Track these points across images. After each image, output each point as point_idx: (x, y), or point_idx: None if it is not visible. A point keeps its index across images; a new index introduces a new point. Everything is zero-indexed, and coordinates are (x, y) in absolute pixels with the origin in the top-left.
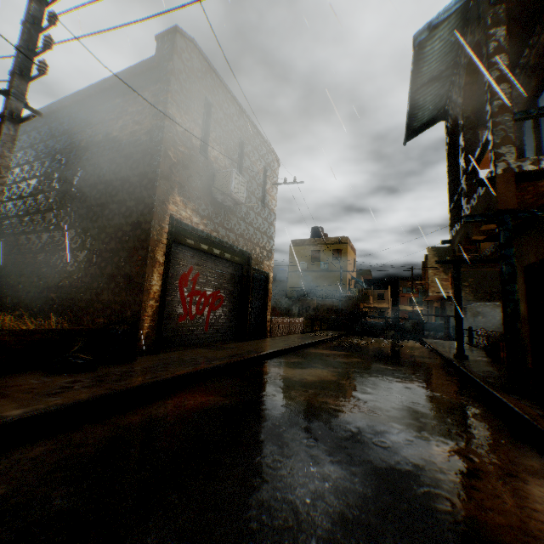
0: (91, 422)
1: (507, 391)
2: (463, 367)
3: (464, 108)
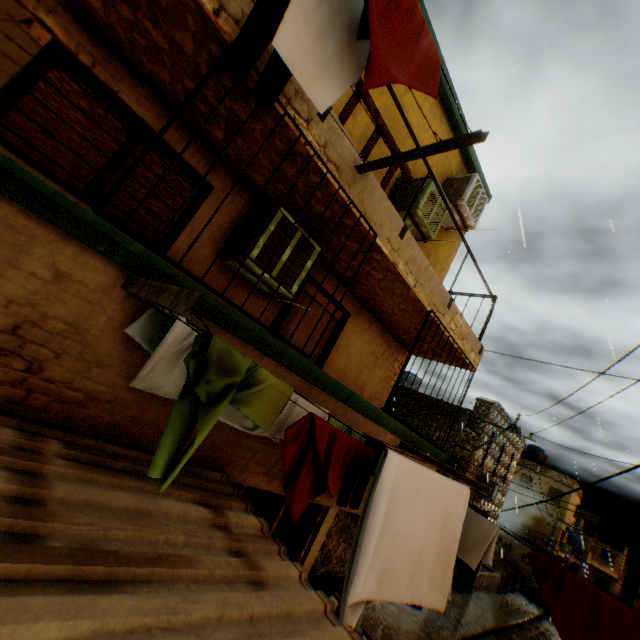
0: None
1: None
2: None
3: None
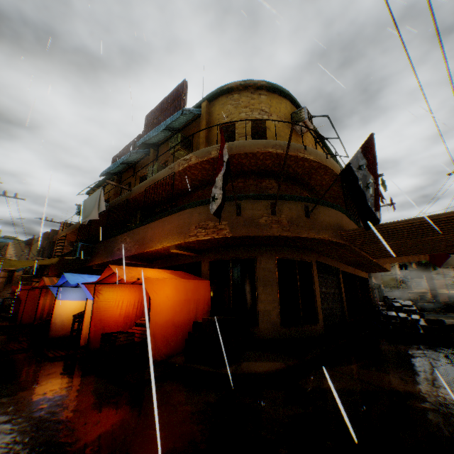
0: None
1: None
2: None
3: None
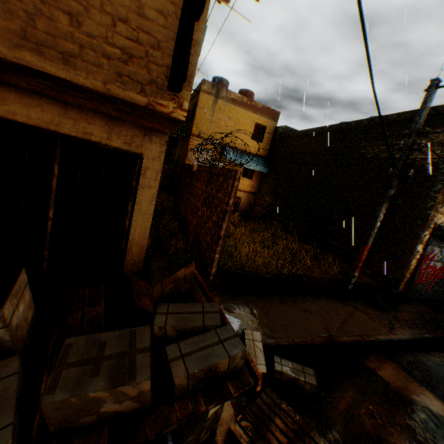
0: (413, 350)
1: None
2: None
3: None
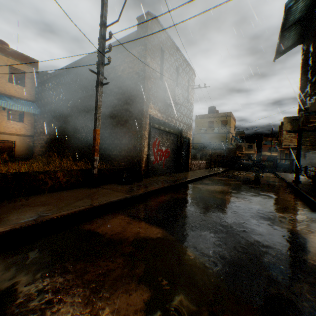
0: (147, 200)
1: (315, 196)
2: (296, 187)
3: (314, 42)
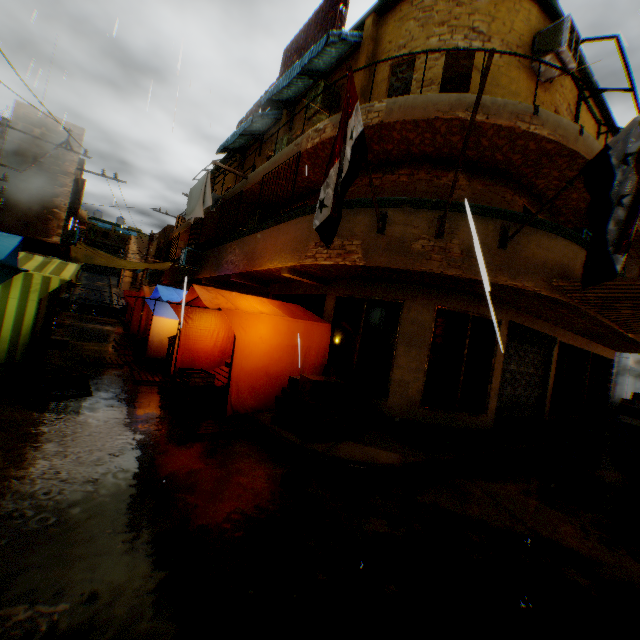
0: None
1: None
2: None
3: None
